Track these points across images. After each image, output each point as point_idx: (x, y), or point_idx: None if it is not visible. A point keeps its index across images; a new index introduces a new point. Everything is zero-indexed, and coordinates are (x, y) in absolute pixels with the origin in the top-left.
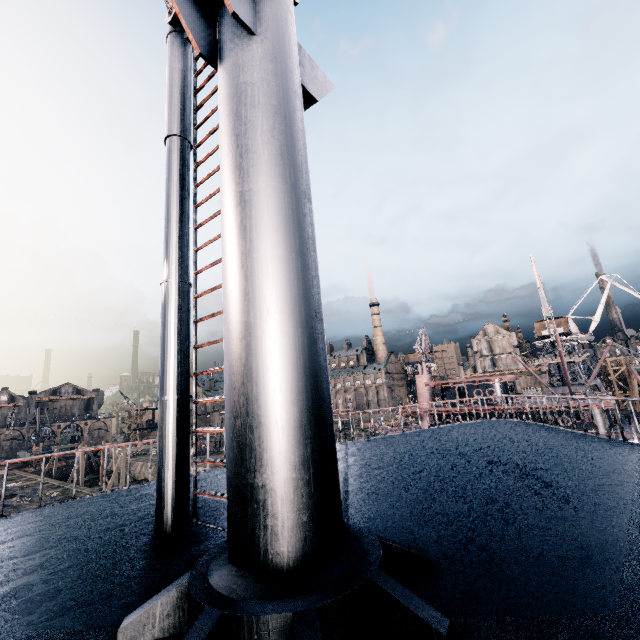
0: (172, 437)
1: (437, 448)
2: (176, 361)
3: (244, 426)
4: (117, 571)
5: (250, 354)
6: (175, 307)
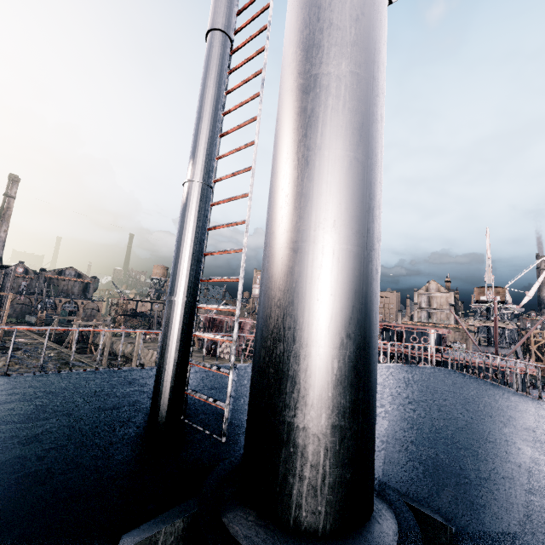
0: (176, 338)
1: (397, 386)
2: (190, 264)
3: (287, 353)
4: (110, 462)
5: (306, 270)
6: (196, 209)
